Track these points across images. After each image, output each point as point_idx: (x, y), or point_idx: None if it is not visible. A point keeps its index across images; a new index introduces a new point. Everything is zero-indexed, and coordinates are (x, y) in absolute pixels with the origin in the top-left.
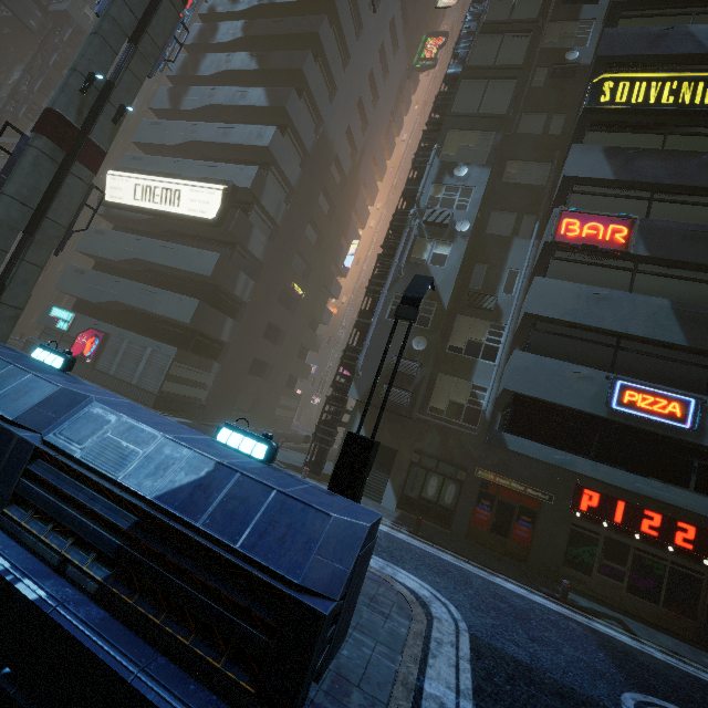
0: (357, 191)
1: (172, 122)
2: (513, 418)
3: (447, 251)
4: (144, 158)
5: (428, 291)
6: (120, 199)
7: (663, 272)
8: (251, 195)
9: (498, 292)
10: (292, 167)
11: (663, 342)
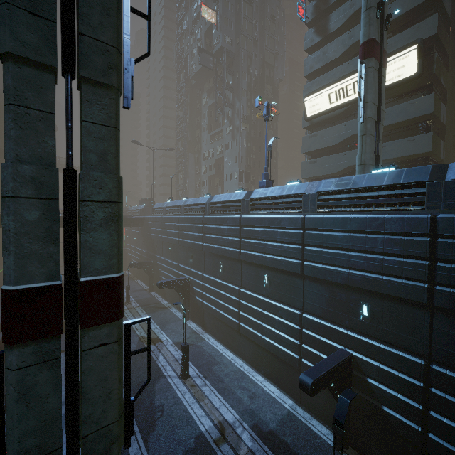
0: None
1: (328, 45)
2: None
3: None
4: (319, 79)
5: None
6: (318, 110)
7: None
8: (433, 40)
9: None
10: (447, 1)
11: None
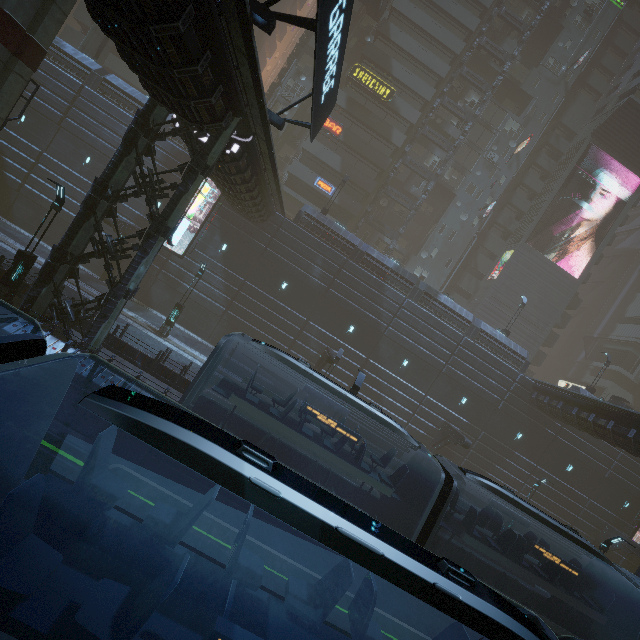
0: (261, 46)
1: None
2: (288, 182)
3: (287, 114)
4: None
5: (275, 128)
6: None
7: (346, 149)
8: None
9: (302, 140)
10: None
11: (335, 170)
